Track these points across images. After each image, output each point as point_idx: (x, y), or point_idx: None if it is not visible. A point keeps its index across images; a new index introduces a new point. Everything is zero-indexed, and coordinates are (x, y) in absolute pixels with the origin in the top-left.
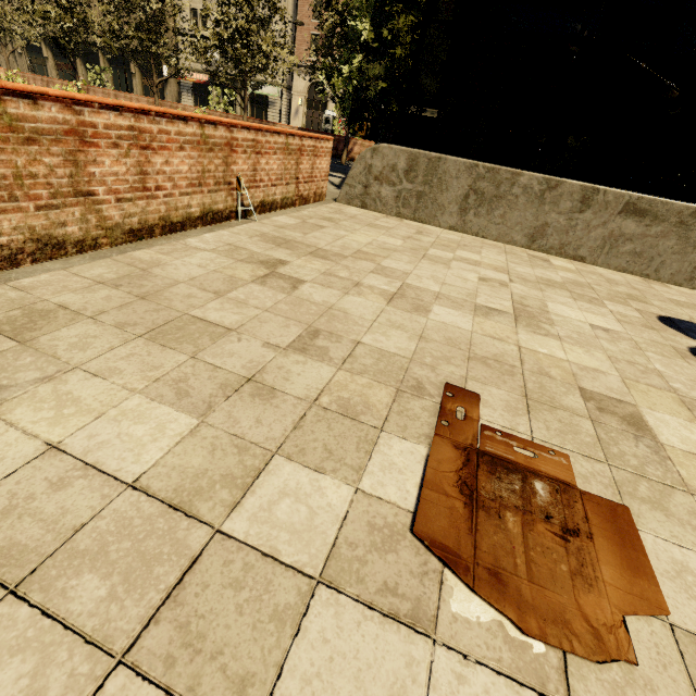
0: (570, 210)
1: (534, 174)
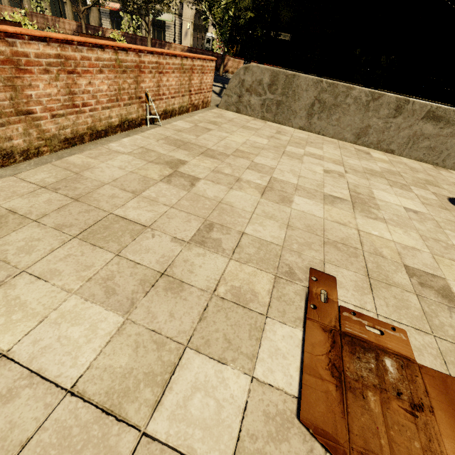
0: (387, 116)
1: (363, 88)
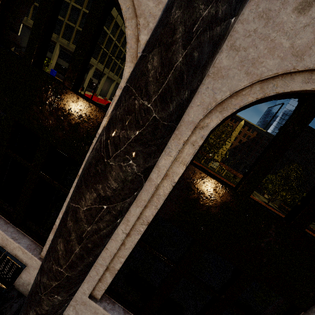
0: None
1: None
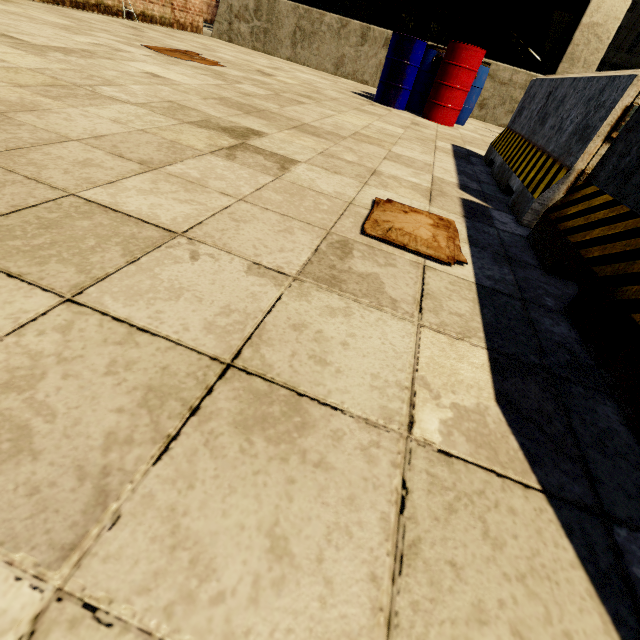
0: (356, 44)
1: (333, 15)
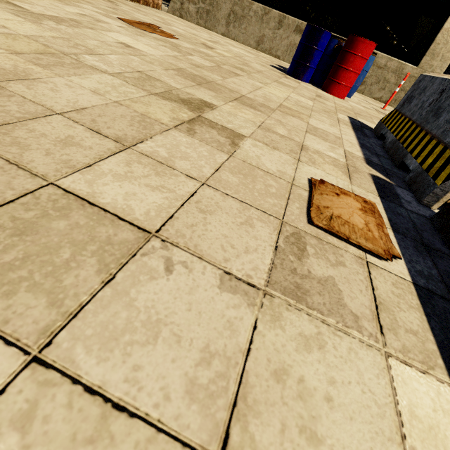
0: (274, 28)
1: (259, 4)
